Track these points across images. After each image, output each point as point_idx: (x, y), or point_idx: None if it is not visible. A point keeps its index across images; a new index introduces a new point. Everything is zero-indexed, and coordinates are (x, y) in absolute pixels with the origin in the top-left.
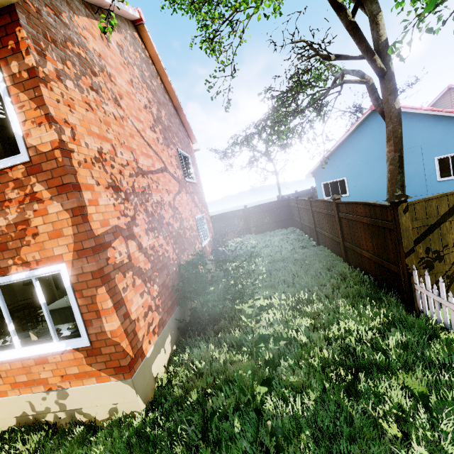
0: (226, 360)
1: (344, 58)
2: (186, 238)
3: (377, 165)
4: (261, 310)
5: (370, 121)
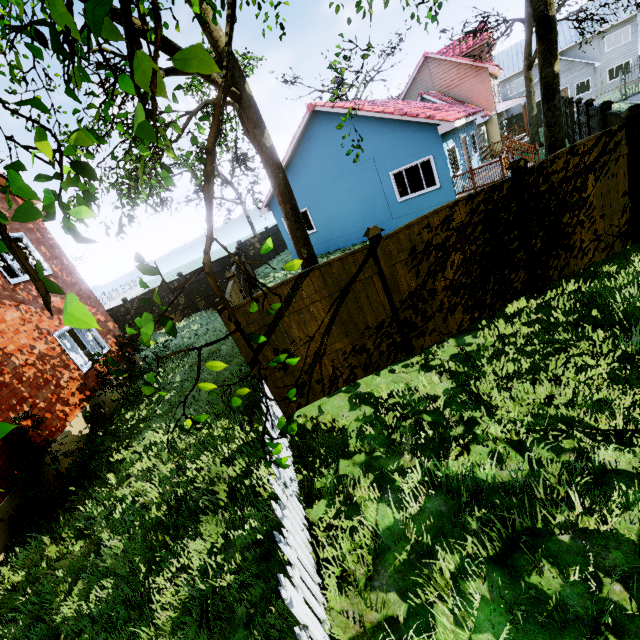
0: (57, 556)
1: (182, 73)
2: (24, 382)
3: (336, 188)
4: (144, 454)
5: (314, 128)
